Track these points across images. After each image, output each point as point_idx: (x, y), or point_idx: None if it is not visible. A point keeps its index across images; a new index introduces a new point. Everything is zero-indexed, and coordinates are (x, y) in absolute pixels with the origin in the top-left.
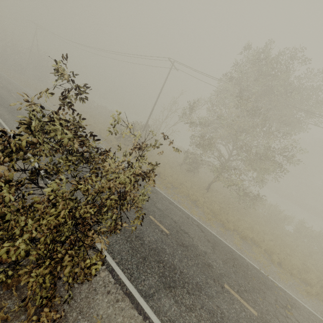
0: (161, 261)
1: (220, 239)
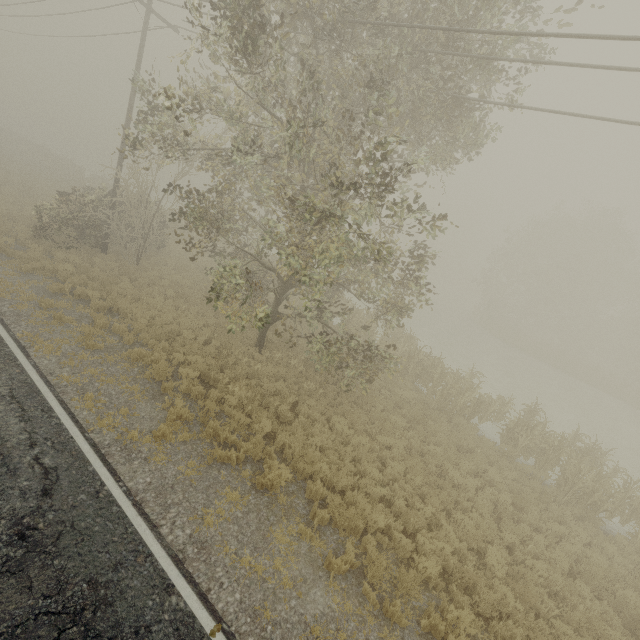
0: None
1: (123, 513)
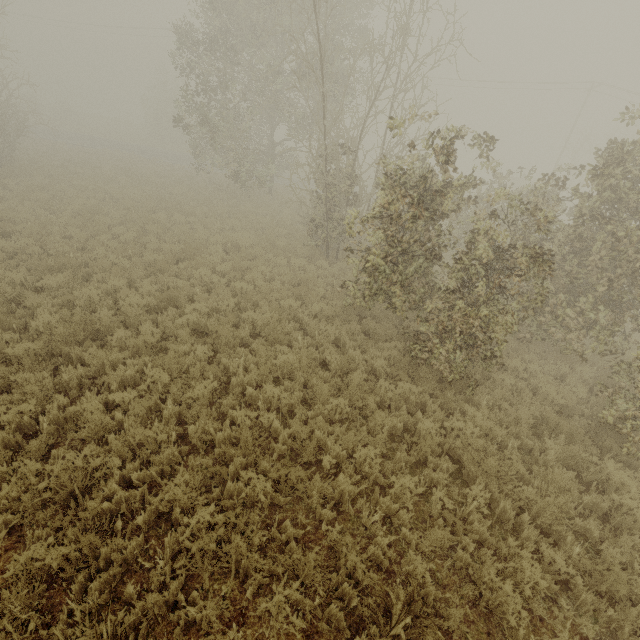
0: None
1: None
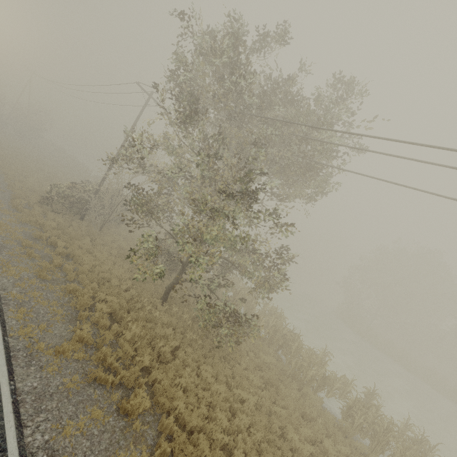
0: None
1: (1, 407)
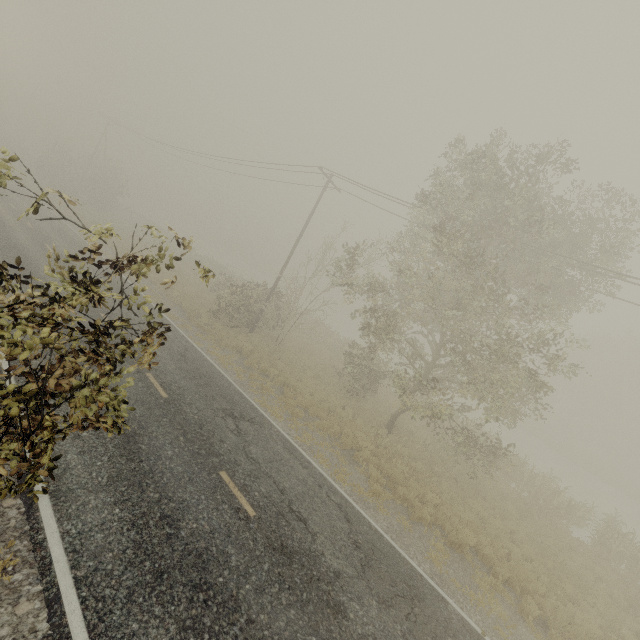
0: (205, 586)
1: (391, 544)
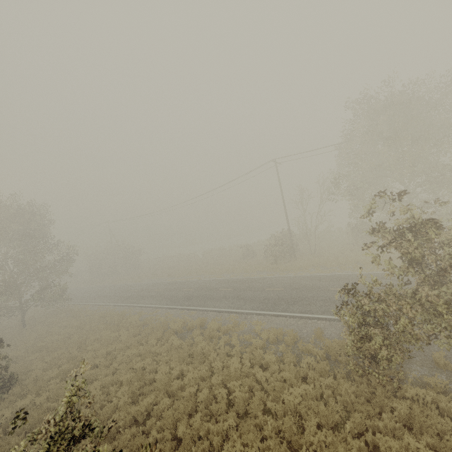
0: None
1: None
